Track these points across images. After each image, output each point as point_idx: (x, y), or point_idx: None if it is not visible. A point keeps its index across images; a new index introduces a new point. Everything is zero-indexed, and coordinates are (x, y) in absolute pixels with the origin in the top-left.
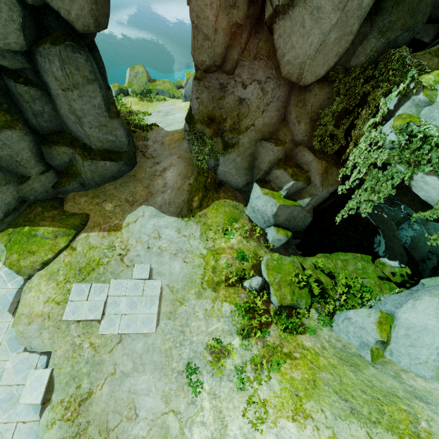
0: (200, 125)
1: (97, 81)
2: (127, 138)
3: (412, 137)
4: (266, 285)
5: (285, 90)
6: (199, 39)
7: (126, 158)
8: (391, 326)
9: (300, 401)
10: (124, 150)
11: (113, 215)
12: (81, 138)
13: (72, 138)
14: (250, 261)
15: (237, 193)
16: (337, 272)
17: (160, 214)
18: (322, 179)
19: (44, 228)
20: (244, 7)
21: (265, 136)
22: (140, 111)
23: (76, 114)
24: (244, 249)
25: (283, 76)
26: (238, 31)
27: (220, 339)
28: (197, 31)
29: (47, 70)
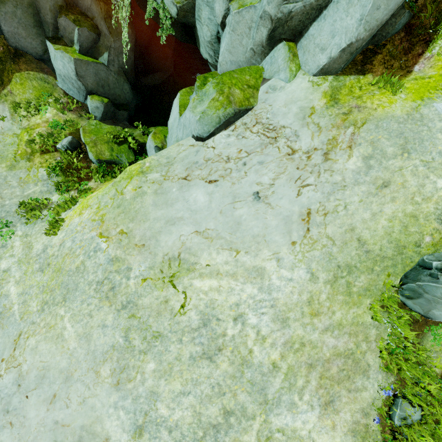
0: None
1: None
2: None
3: None
4: (85, 148)
5: None
6: None
7: None
8: (165, 136)
9: (87, 202)
10: None
11: None
12: None
13: None
14: (67, 130)
15: (43, 64)
16: None
17: None
18: (107, 25)
19: None
20: None
21: None
22: None
23: None
24: (60, 120)
25: None
26: None
27: (38, 198)
28: None
29: None
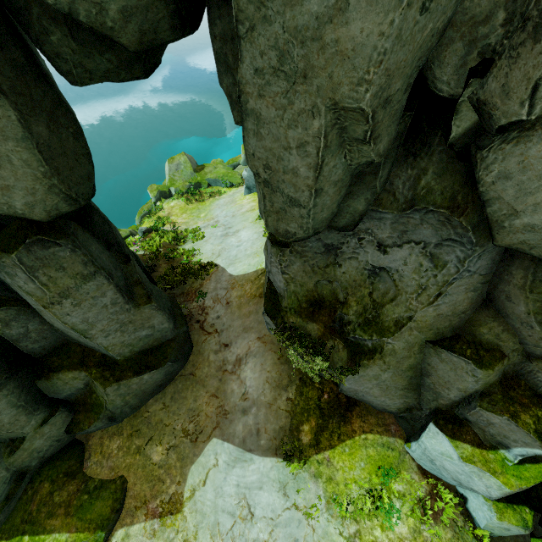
0: (295, 317)
1: (99, 271)
2: (170, 320)
3: None
4: None
5: (491, 255)
6: (275, 200)
7: (174, 350)
8: None
9: None
10: (169, 338)
11: (166, 472)
12: (96, 348)
13: (83, 350)
14: None
15: (385, 415)
16: None
17: (244, 454)
18: None
19: (52, 538)
20: (390, 128)
21: (441, 334)
22: (189, 230)
23: (77, 330)
24: None
25: (500, 244)
26: (367, 169)
27: None
28: (268, 188)
29: (12, 284)
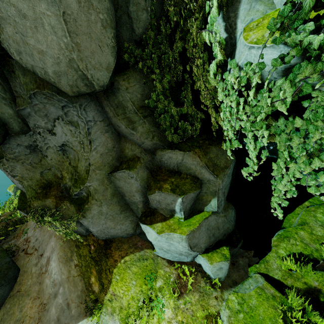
0: (36, 201)
1: None
2: None
3: (320, 18)
4: None
5: (93, 107)
6: None
7: None
8: None
9: None
10: None
11: None
12: None
13: None
14: None
15: (134, 239)
16: (314, 250)
17: None
18: (210, 170)
19: None
20: None
21: (113, 165)
22: None
23: None
24: (188, 320)
25: (72, 94)
26: None
27: None
28: None
29: None
